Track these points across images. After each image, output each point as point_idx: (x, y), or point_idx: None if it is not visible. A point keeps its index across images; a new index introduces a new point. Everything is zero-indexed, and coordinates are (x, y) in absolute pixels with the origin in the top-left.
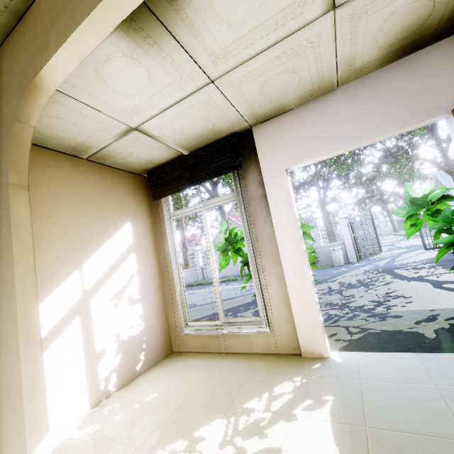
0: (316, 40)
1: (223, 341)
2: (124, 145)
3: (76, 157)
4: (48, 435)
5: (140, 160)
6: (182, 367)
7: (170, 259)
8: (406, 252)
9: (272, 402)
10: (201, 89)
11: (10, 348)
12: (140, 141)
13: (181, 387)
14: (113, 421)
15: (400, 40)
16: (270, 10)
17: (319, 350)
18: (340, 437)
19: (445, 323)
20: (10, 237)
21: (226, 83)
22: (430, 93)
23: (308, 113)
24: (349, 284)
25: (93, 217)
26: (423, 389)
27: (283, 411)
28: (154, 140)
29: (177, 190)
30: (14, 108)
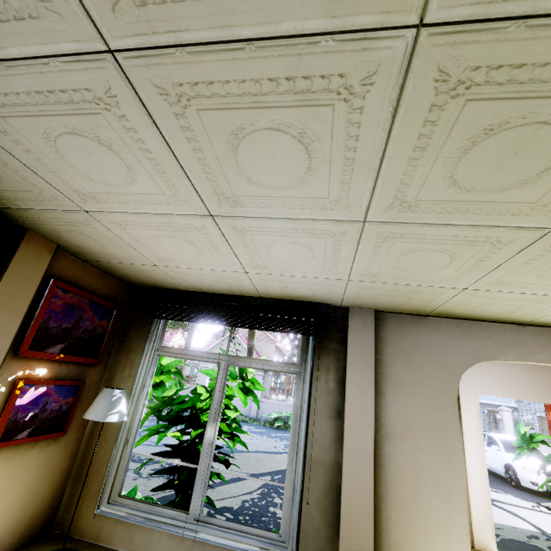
0: None
1: None
2: None
3: None
4: None
5: None
6: None
7: None
8: None
9: None
10: None
11: (454, 506)
12: None
13: None
14: None
15: None
16: None
17: (490, 546)
18: None
19: (548, 543)
20: (458, 435)
21: None
22: None
23: (498, 364)
24: None
25: None
26: None
27: None
28: None
29: None
30: (467, 362)
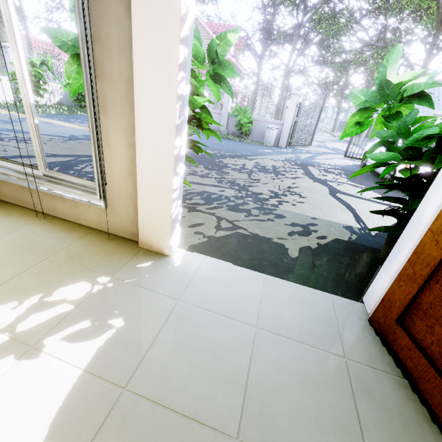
0: None
1: (43, 199)
2: None
3: None
4: None
5: None
6: None
7: None
8: (329, 154)
9: (30, 315)
10: None
11: None
12: None
13: None
14: None
15: None
16: None
17: (160, 246)
18: (71, 406)
19: (314, 242)
20: None
21: None
22: None
23: None
24: (263, 167)
25: None
26: (239, 331)
27: (32, 335)
28: None
29: None
30: None
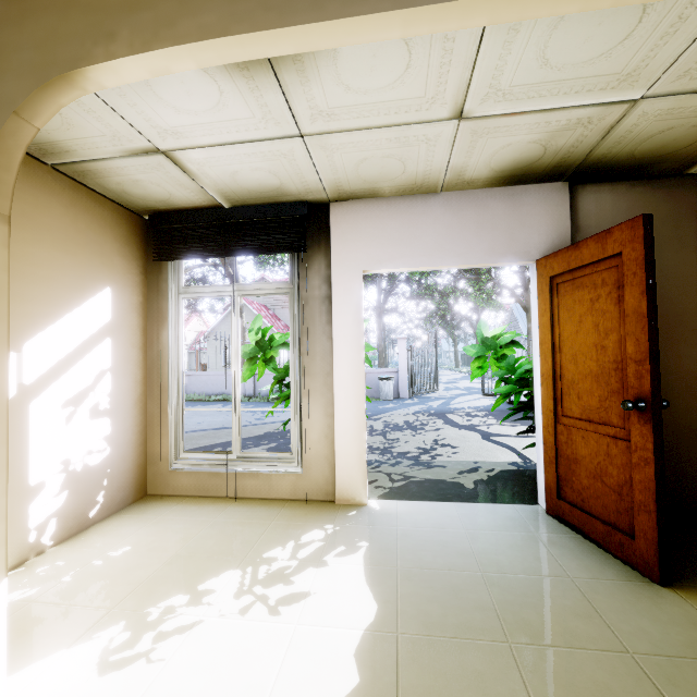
0: (434, 139)
1: (233, 482)
2: (132, 167)
3: (33, 157)
4: (5, 582)
5: (148, 194)
6: (167, 514)
7: (168, 358)
8: (464, 395)
9: (299, 550)
10: (283, 139)
11: None
12: (161, 170)
13: (169, 538)
14: (59, 582)
15: (511, 169)
16: (397, 94)
17: (357, 497)
18: (372, 577)
19: (484, 475)
20: None
21: (319, 143)
22: (523, 234)
23: (402, 210)
24: (395, 425)
25: (50, 268)
26: (453, 533)
27: (312, 558)
28: (186, 176)
29: (200, 256)
30: (14, 92)
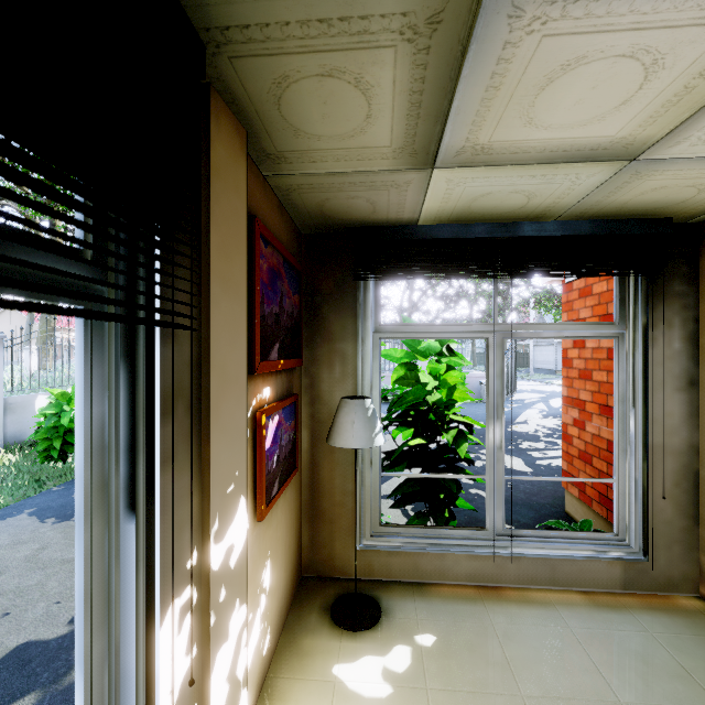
0: None
1: None
2: None
3: None
4: None
5: None
6: None
7: None
8: (548, 399)
9: None
10: None
11: None
12: None
13: None
14: None
15: None
16: None
17: None
18: None
19: None
20: None
21: None
22: None
23: None
24: (555, 428)
25: None
26: None
27: None
28: None
29: None
30: None
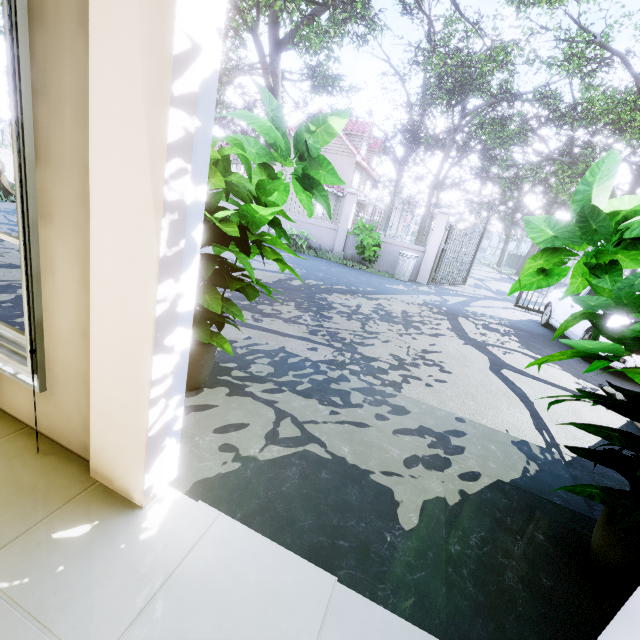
0: None
1: None
2: None
3: None
4: None
5: None
6: None
7: None
8: (492, 299)
9: None
10: None
11: None
12: None
13: None
14: None
15: None
16: None
17: (126, 484)
18: None
19: (455, 488)
20: None
21: None
22: None
23: None
24: (388, 313)
25: None
26: None
27: None
28: None
29: None
30: None
